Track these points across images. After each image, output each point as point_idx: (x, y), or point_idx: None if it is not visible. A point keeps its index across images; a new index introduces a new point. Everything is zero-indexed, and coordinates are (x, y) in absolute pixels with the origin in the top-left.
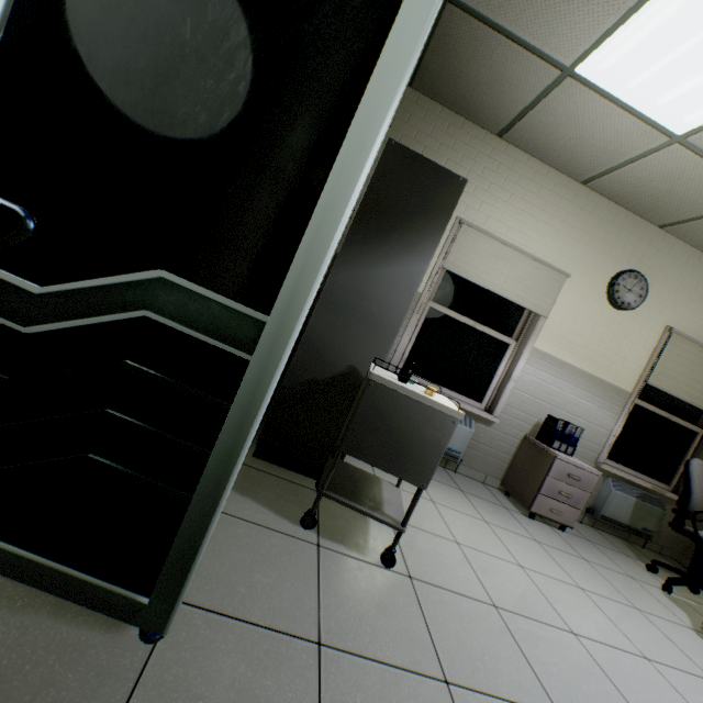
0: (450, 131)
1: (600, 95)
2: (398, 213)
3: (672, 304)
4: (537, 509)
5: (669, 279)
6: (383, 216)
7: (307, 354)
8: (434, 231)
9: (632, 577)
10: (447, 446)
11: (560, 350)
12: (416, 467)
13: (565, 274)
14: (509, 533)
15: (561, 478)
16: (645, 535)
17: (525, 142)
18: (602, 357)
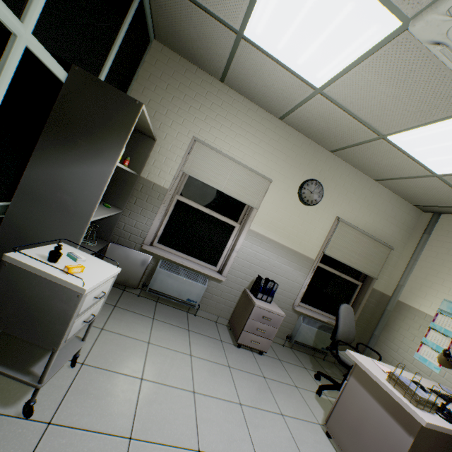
0: (187, 75)
1: (265, 54)
2: (84, 125)
3: (340, 203)
4: (242, 341)
5: (338, 186)
6: (72, 127)
7: (8, 235)
8: (117, 141)
9: (297, 386)
10: (187, 297)
11: (268, 231)
12: (48, 333)
13: (269, 180)
14: (206, 363)
15: (258, 319)
16: (323, 352)
17: (238, 87)
18: (296, 236)
